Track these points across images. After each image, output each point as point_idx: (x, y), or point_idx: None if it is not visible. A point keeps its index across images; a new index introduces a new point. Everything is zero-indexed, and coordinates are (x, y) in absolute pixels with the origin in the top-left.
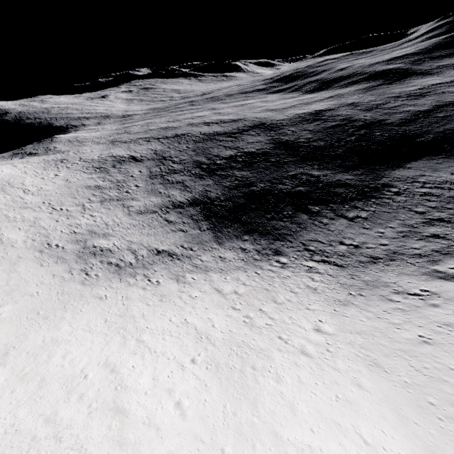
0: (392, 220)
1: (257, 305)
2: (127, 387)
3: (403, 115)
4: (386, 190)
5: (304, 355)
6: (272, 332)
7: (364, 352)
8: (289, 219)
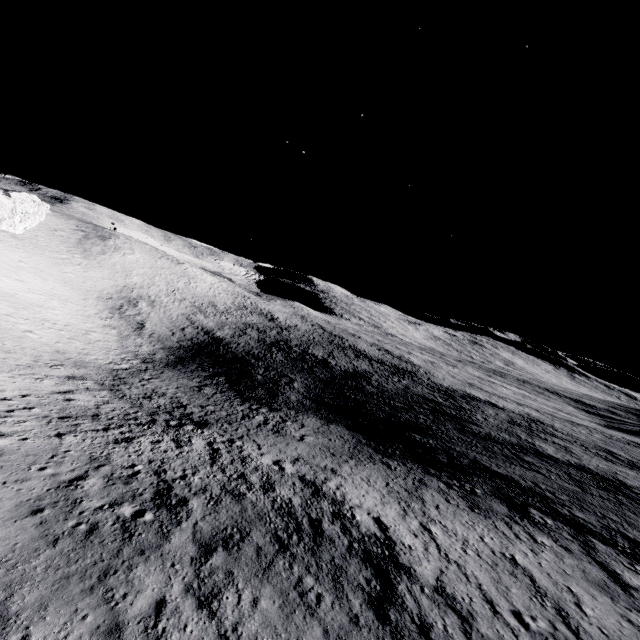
0: (190, 396)
1: (69, 332)
2: (5, 277)
3: (508, 437)
4: (262, 407)
5: (7, 314)
6: (35, 321)
7: (0, 327)
8: (200, 369)
